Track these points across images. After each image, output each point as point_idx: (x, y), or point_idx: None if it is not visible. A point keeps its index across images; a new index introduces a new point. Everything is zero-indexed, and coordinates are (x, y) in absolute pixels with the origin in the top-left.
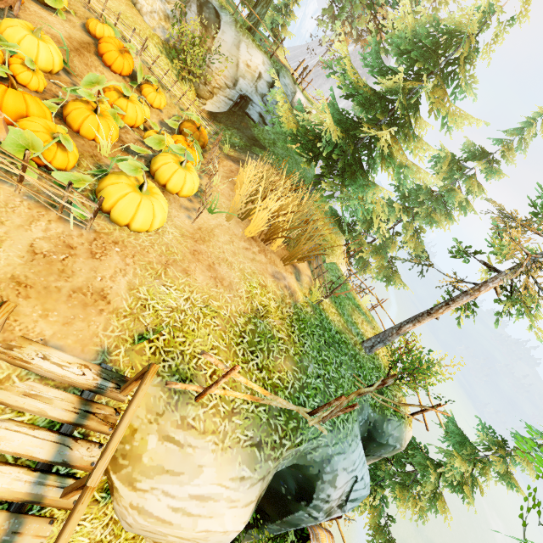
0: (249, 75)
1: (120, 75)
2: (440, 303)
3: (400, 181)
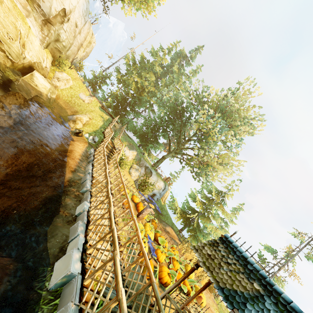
0: (158, 188)
1: None
2: None
3: None
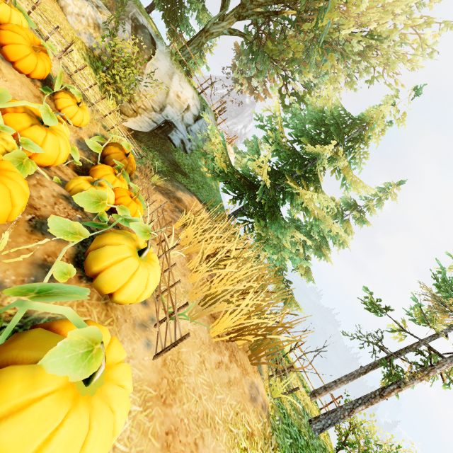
0: (178, 105)
1: (28, 77)
2: (391, 384)
3: (293, 215)
